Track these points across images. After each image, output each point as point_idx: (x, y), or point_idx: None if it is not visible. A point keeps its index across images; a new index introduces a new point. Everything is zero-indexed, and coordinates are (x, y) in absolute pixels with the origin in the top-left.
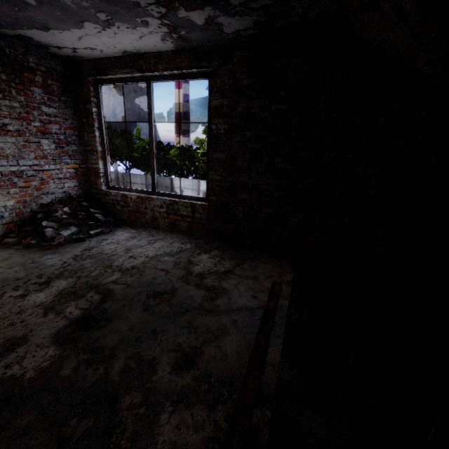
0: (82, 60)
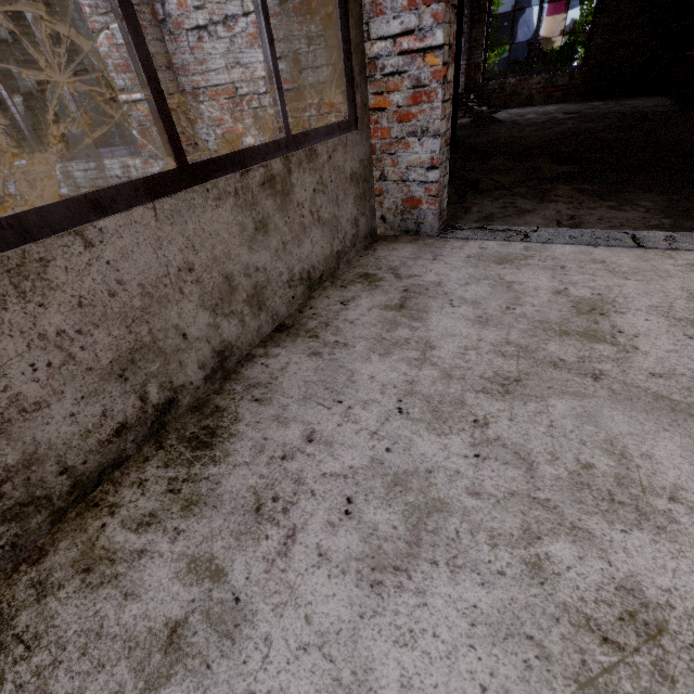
0: None
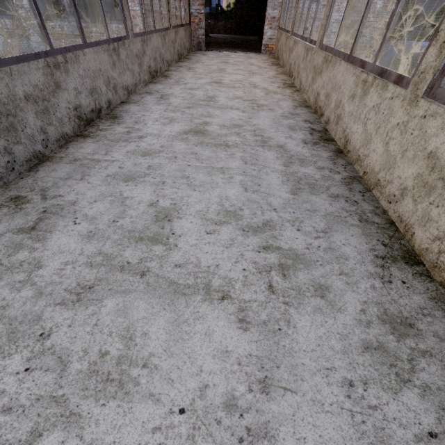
0: None
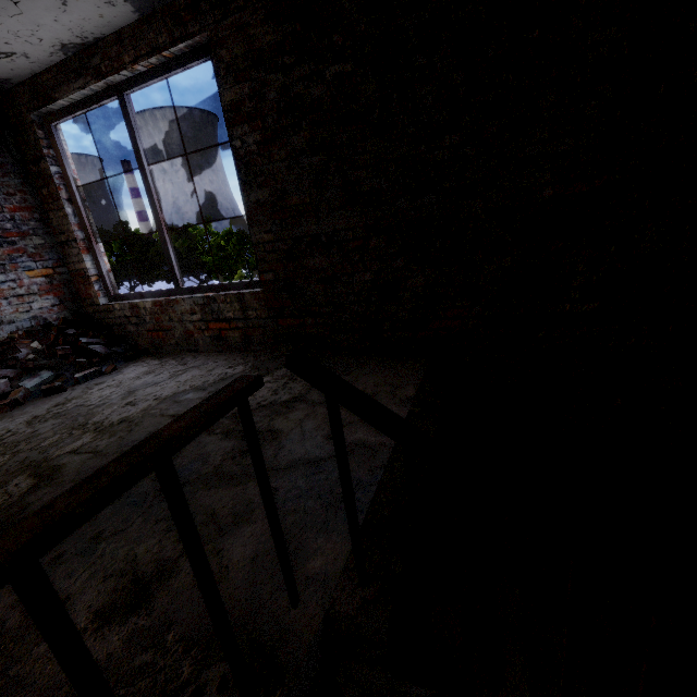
0: (13, 87)
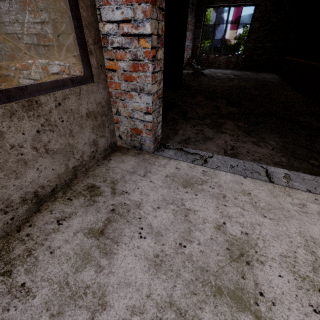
0: None
